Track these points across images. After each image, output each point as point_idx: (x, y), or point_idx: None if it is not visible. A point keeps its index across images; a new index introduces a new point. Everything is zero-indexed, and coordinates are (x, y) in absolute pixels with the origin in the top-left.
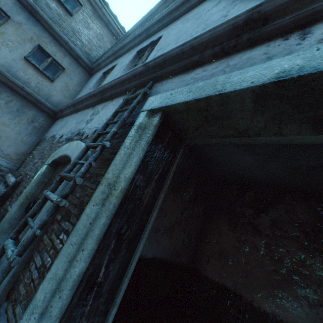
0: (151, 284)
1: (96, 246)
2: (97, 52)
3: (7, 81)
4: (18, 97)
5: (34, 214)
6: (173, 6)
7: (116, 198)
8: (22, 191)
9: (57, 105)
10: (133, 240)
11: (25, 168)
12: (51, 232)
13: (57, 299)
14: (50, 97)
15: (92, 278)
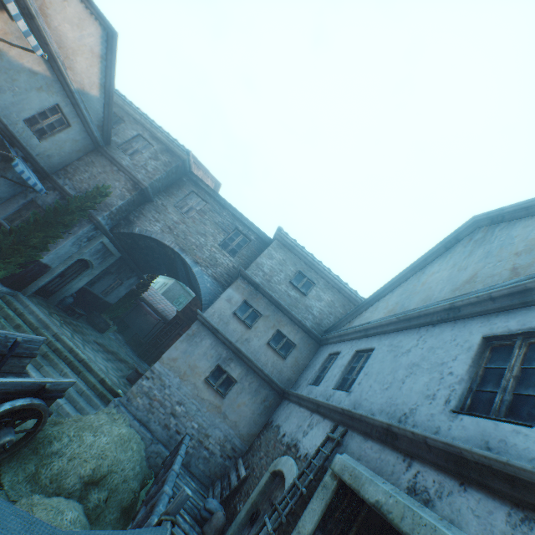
0: None
1: None
2: (327, 320)
3: (252, 365)
4: (258, 377)
5: (257, 534)
6: (383, 322)
7: None
8: (249, 491)
9: (286, 382)
10: None
11: (253, 457)
12: None
13: None
14: (281, 374)
15: None
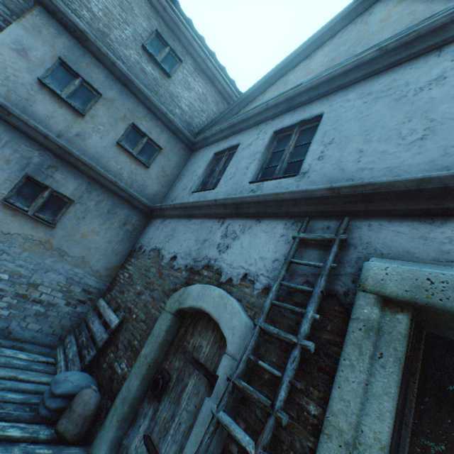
0: None
1: None
2: (199, 119)
3: (98, 177)
4: (109, 194)
5: (206, 452)
6: (338, 70)
7: None
8: (132, 342)
9: (152, 198)
10: None
11: (122, 294)
12: None
13: None
14: (144, 189)
15: None
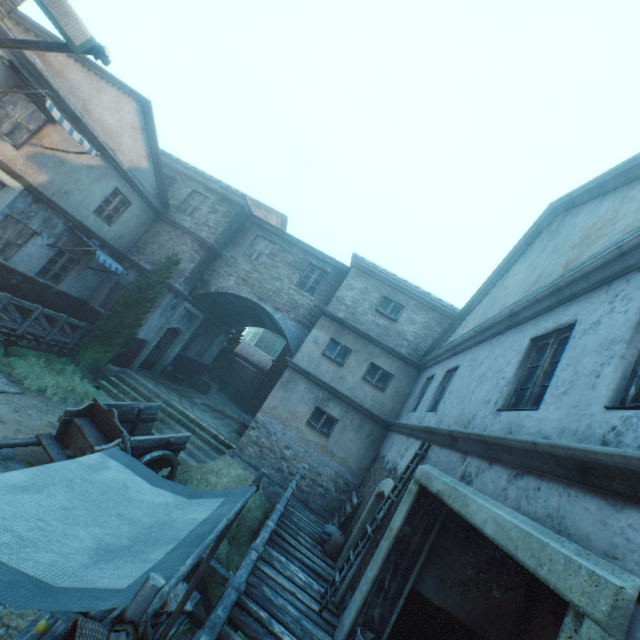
0: (441, 634)
1: (381, 564)
2: (424, 343)
3: (351, 402)
4: (359, 413)
5: (361, 538)
6: (464, 337)
7: (391, 538)
8: (360, 514)
9: (388, 414)
10: (406, 572)
11: (364, 487)
12: (370, 554)
13: (366, 585)
14: (382, 407)
15: (381, 583)
